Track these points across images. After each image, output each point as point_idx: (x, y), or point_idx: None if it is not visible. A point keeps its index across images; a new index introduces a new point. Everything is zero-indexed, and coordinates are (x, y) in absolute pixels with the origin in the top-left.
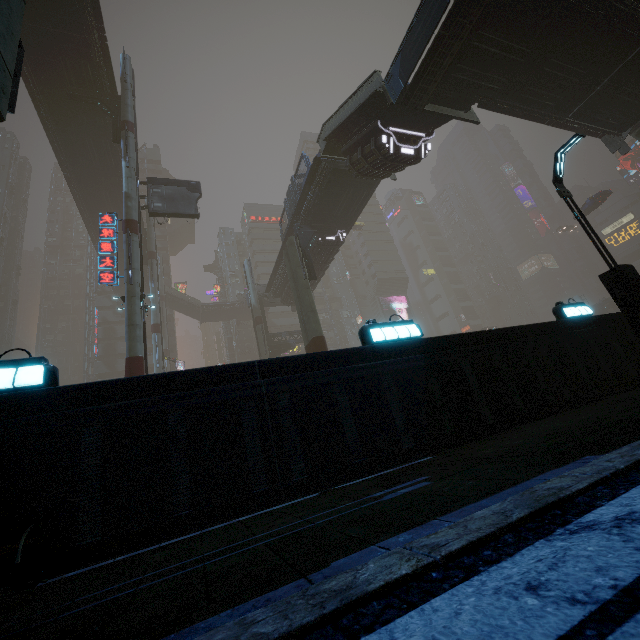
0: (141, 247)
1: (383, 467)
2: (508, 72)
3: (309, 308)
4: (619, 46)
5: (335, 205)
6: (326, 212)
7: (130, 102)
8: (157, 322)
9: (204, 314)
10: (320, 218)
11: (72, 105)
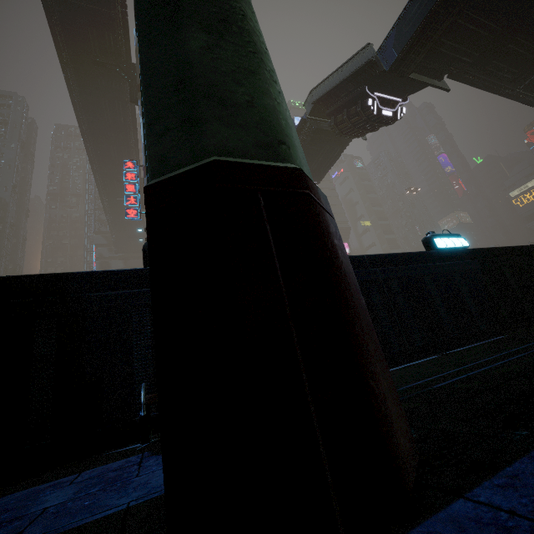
0: None
1: (471, 341)
2: (480, 47)
3: None
4: None
5: (312, 160)
6: None
7: None
8: None
9: None
10: None
11: (94, 70)
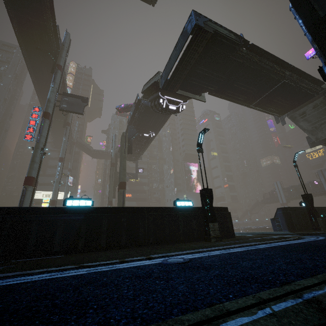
0: (50, 125)
1: (40, 256)
2: (217, 84)
3: (122, 167)
4: (269, 81)
5: (149, 121)
6: (144, 123)
7: (63, 55)
8: (62, 156)
9: (94, 154)
10: (142, 125)
11: (37, 51)
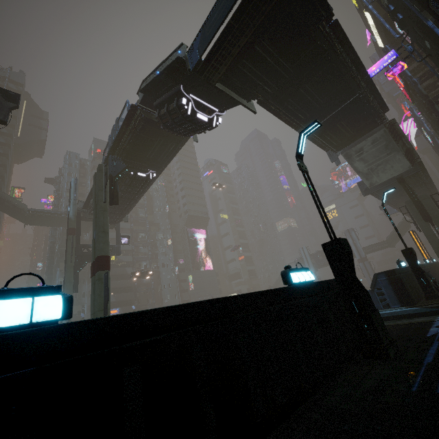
0: None
1: None
2: (278, 82)
3: (101, 228)
4: (342, 92)
5: (148, 149)
6: (140, 152)
7: None
8: None
9: (29, 218)
10: (134, 156)
11: None
